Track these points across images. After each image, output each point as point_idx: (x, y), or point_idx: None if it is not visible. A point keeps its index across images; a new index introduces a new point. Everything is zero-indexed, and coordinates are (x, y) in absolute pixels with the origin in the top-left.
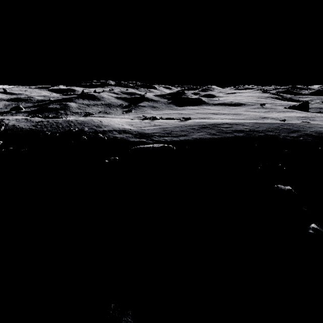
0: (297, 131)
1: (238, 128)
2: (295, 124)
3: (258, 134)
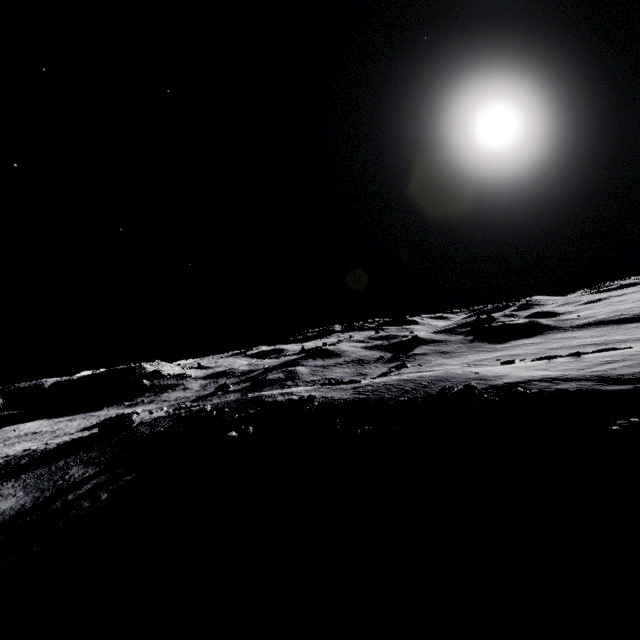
0: None
1: None
2: None
3: None
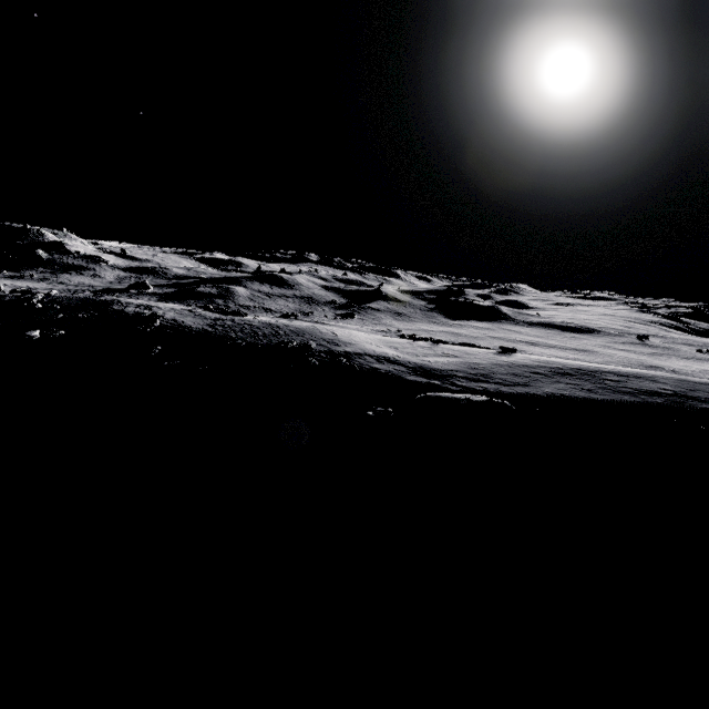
0: None
1: (646, 386)
2: None
3: (699, 405)
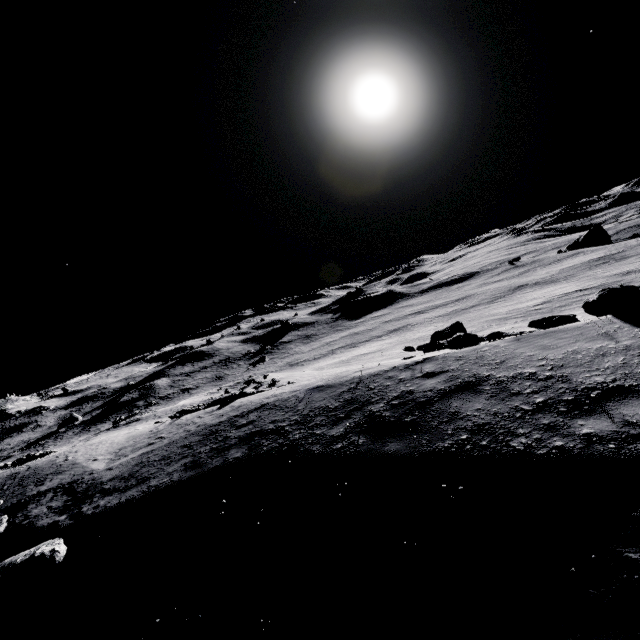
0: (360, 408)
1: (261, 423)
2: (382, 375)
3: (269, 444)
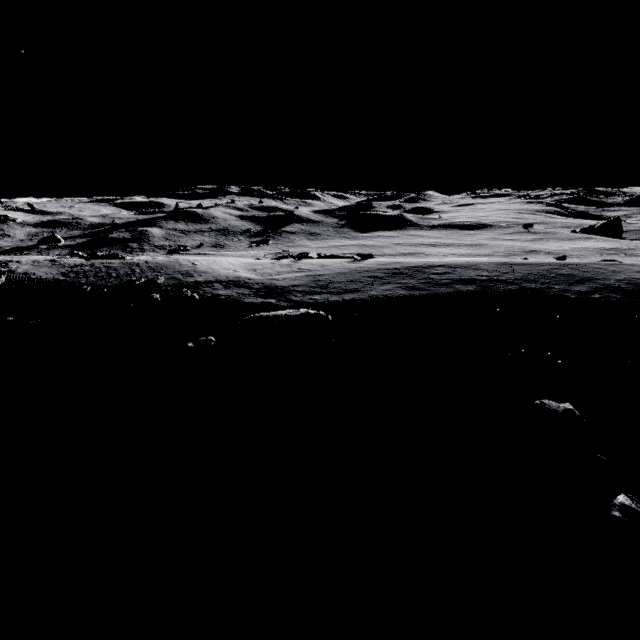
0: (588, 280)
1: (466, 275)
2: (585, 265)
3: (505, 287)
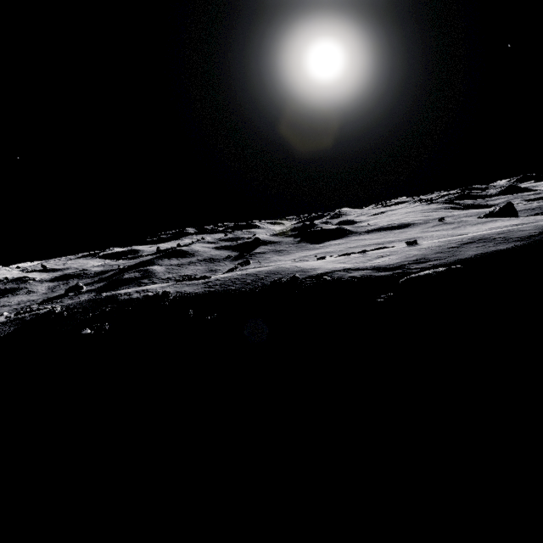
0: None
1: (521, 234)
2: None
3: None
